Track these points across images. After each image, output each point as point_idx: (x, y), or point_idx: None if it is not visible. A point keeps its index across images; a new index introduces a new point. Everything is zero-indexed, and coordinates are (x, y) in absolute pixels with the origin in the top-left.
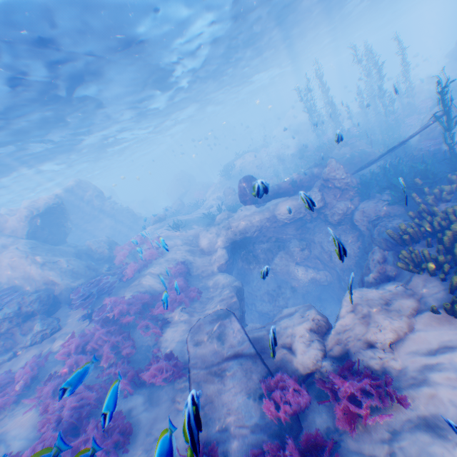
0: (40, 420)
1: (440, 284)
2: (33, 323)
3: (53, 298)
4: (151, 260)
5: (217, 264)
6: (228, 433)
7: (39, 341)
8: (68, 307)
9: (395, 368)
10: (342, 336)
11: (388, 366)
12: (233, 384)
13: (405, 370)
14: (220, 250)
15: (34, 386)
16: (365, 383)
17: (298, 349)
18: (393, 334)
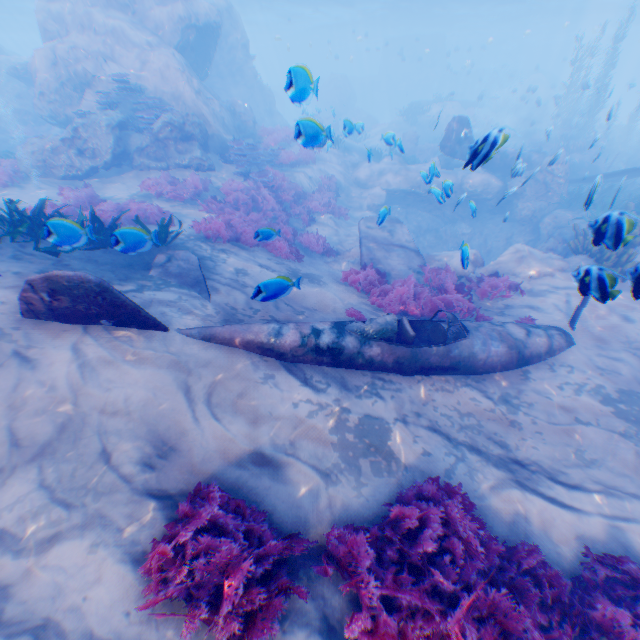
0: (222, 218)
1: (590, 262)
2: (191, 149)
3: (207, 137)
4: (302, 162)
5: (370, 205)
6: (389, 277)
7: (194, 169)
8: (220, 155)
9: (525, 287)
10: (494, 268)
11: (520, 286)
12: (397, 259)
13: (531, 290)
14: (380, 192)
15: (196, 201)
16: (502, 283)
17: (455, 263)
18: (536, 273)
